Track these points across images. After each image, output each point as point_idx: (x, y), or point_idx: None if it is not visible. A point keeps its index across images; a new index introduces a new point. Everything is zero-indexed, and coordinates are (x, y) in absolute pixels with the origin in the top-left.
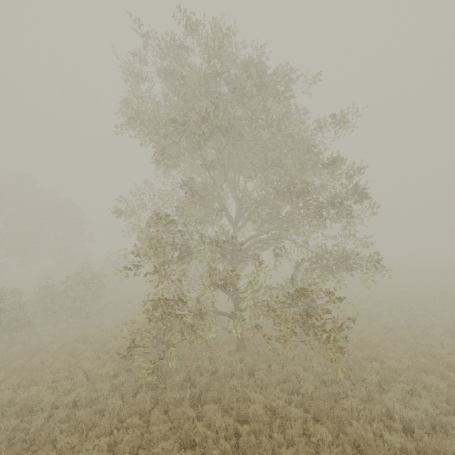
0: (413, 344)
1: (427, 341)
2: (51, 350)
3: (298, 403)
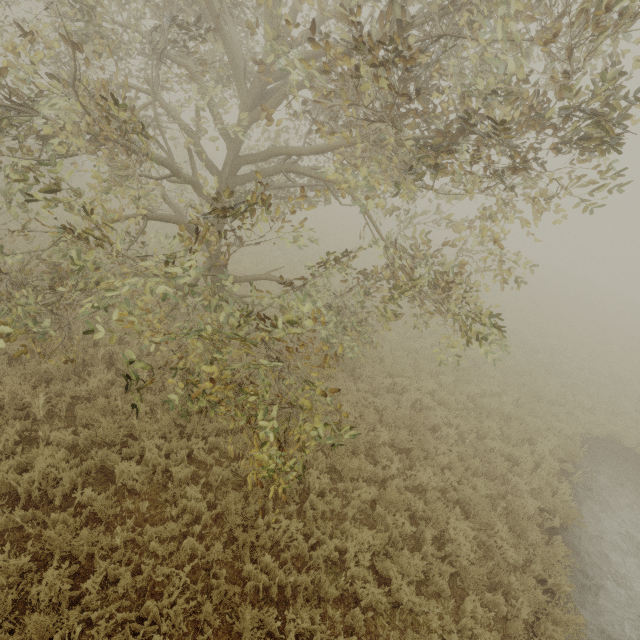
0: (492, 447)
1: (517, 453)
2: None
3: (221, 477)
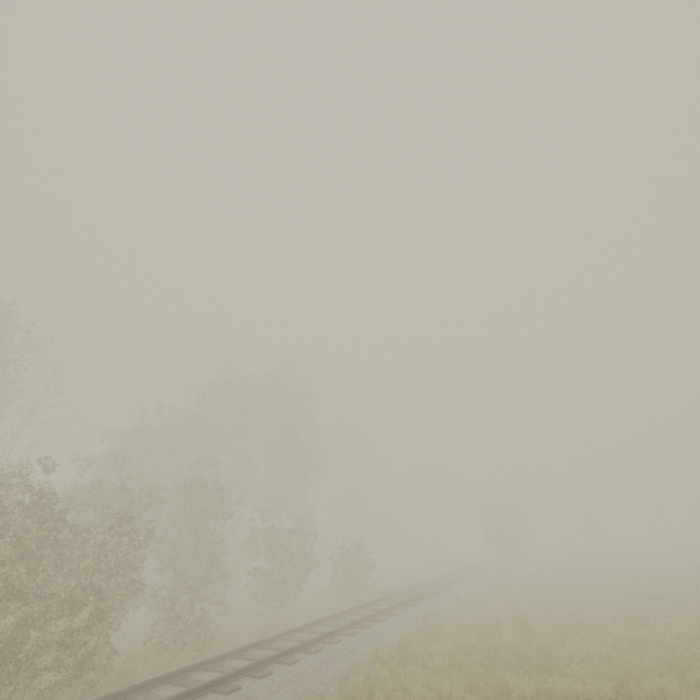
0: None
1: None
2: None
3: None
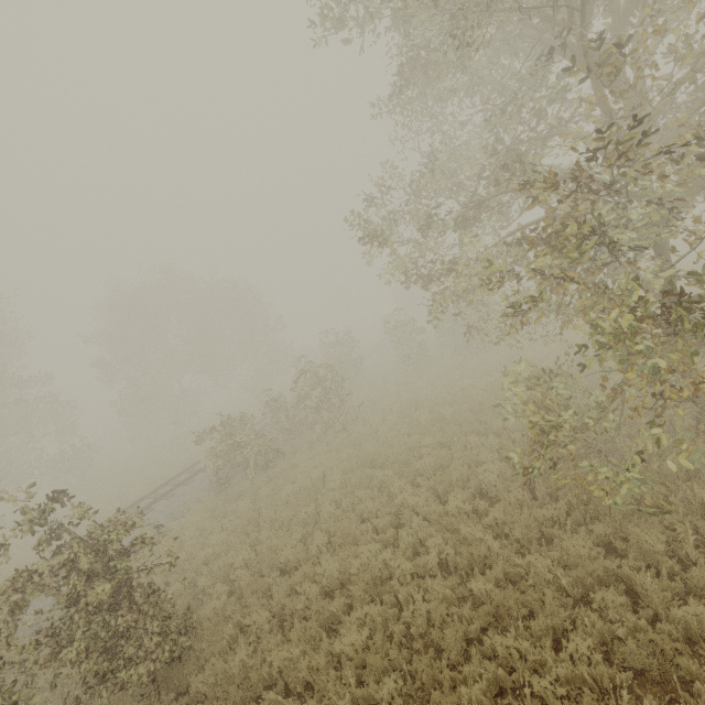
0: None
1: None
2: (333, 485)
3: None
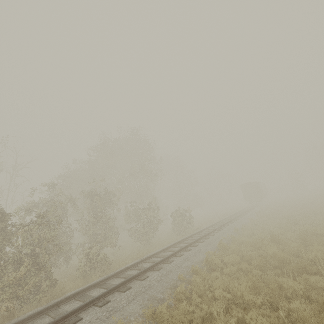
0: None
1: None
2: None
3: None
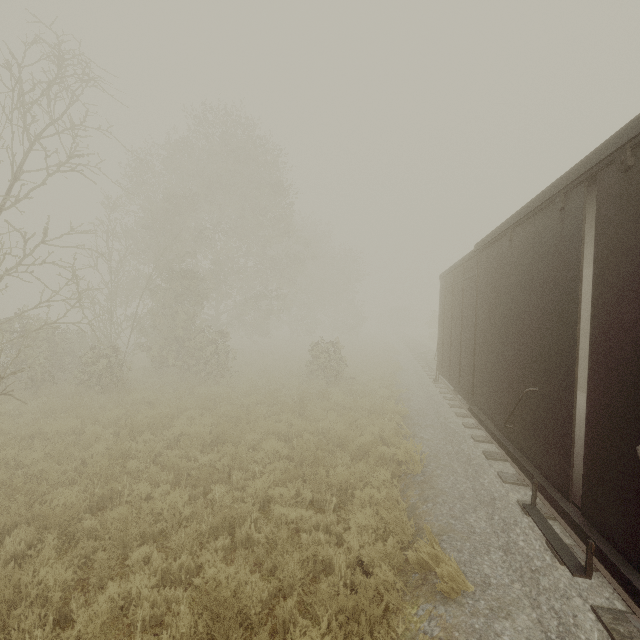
0: None
1: None
2: None
3: None
